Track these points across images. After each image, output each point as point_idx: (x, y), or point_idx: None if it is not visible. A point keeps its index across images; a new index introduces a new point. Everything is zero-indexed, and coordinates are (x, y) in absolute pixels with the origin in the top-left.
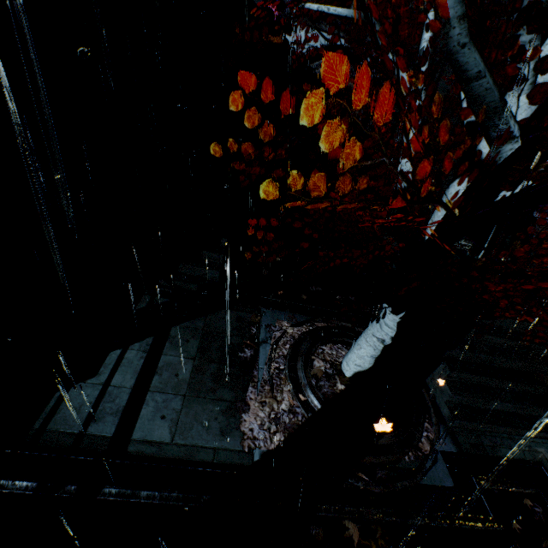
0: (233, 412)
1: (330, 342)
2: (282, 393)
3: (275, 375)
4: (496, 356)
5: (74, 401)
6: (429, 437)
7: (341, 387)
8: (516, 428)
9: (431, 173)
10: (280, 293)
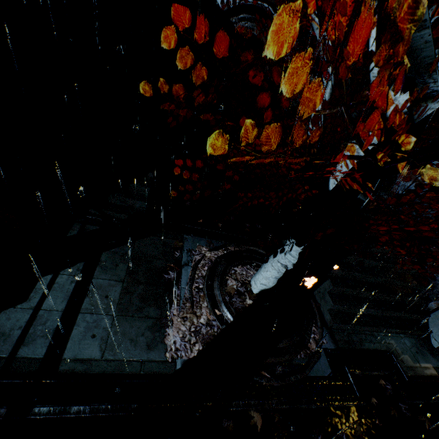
0: (158, 327)
1: (241, 263)
2: (201, 309)
3: (195, 293)
4: (366, 274)
5: (3, 326)
6: (315, 338)
7: (249, 302)
8: (376, 327)
9: (326, 125)
10: (200, 221)
